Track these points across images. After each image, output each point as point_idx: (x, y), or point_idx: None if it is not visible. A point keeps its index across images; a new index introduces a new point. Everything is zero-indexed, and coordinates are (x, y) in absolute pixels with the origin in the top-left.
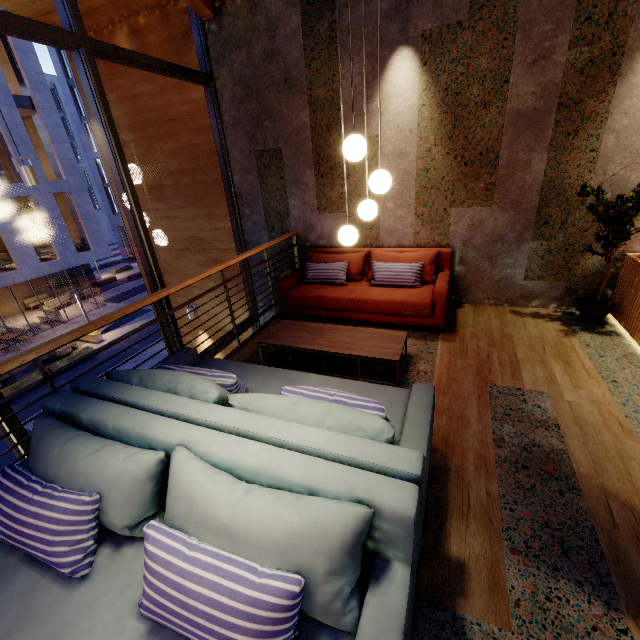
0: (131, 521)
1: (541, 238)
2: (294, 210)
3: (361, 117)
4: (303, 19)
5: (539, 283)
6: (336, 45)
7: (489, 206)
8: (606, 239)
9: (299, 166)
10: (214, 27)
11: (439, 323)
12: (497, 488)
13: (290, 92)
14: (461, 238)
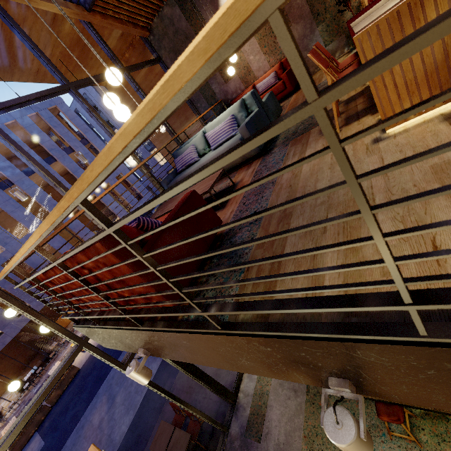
0: (203, 148)
1: (320, 23)
2: (216, 90)
3: None
4: (180, 8)
5: (333, 44)
6: (197, 9)
7: (290, 26)
8: (343, 2)
9: None
10: (152, 37)
11: (290, 89)
12: None
13: (190, 41)
14: None
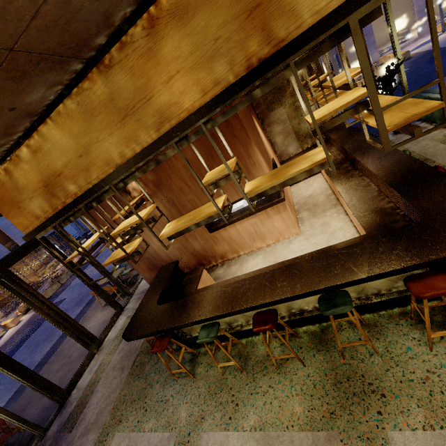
0: None
1: None
2: None
3: None
4: None
5: None
6: None
7: None
8: None
9: None
10: None
11: None
12: None
13: None
14: None
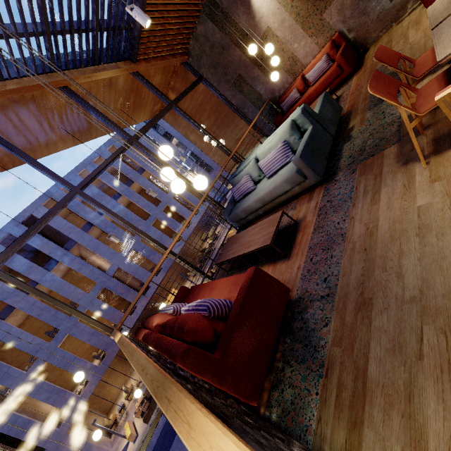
0: (258, 174)
1: None
2: (261, 91)
3: (256, 28)
4: (212, 22)
5: None
6: (228, 16)
7: None
8: None
9: (250, 72)
10: (191, 59)
11: (349, 70)
12: (368, 101)
13: (227, 50)
14: (339, 22)
